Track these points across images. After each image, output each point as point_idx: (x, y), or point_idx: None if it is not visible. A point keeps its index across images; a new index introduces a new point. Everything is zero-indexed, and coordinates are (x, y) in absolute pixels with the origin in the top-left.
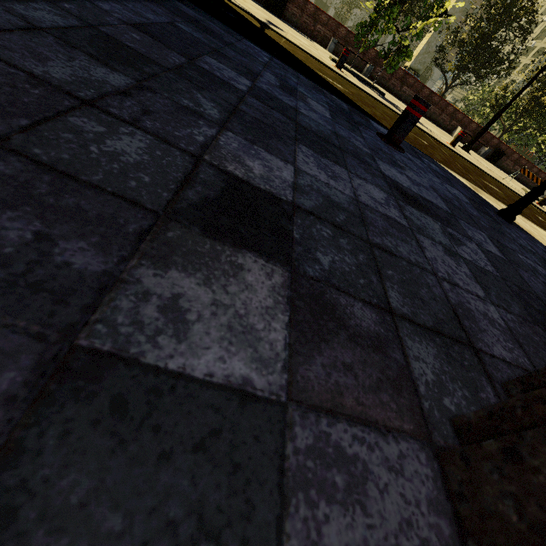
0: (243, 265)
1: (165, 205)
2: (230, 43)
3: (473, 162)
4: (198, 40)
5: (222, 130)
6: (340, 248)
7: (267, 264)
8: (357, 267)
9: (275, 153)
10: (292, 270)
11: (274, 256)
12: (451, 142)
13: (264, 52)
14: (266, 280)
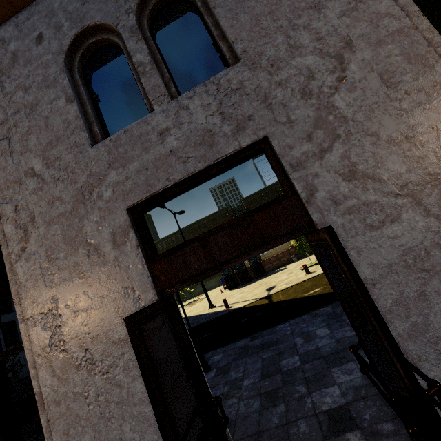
0: (348, 438)
1: (322, 437)
2: (277, 340)
3: None
4: (272, 356)
5: (311, 395)
6: (369, 406)
7: (353, 433)
8: (377, 409)
9: (328, 385)
10: (360, 429)
11: (353, 428)
12: None
13: (285, 324)
14: (356, 437)
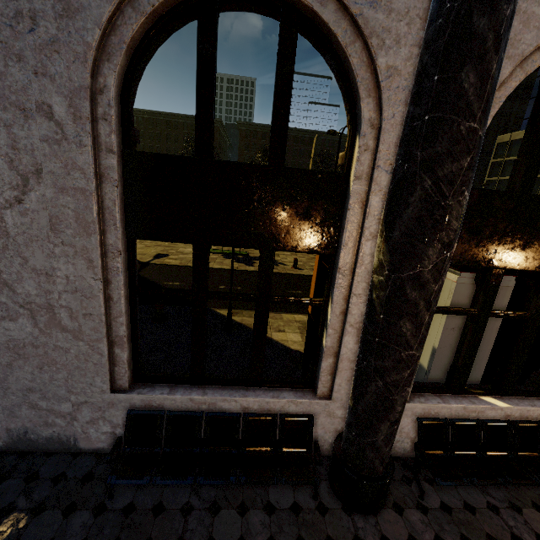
0: None
1: None
2: None
3: (309, 272)
4: None
5: None
6: None
7: None
8: None
9: None
10: None
11: None
12: (293, 266)
13: None
14: None
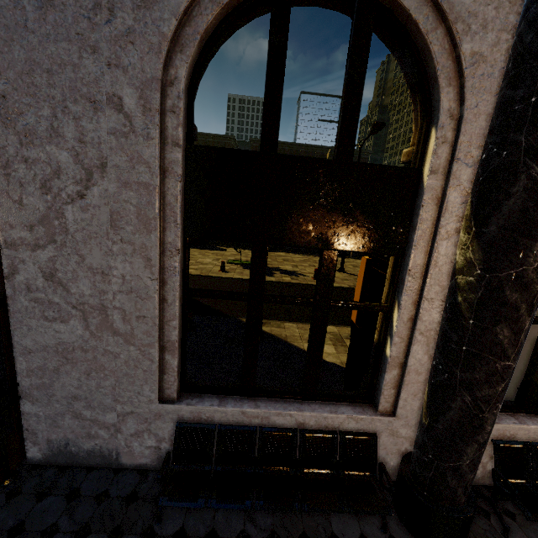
0: None
1: None
2: None
3: None
4: None
5: None
6: None
7: None
8: None
9: None
10: None
11: None
12: (313, 277)
13: None
14: None
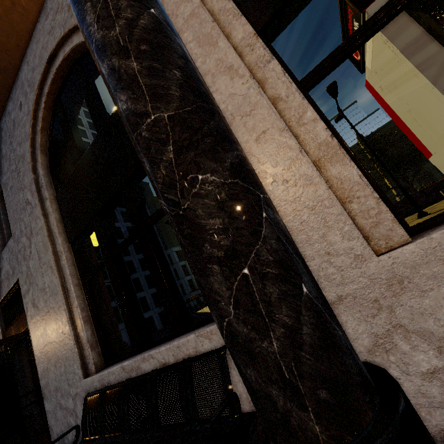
0: None
1: None
2: None
3: None
4: None
5: None
6: None
7: None
8: None
9: None
10: None
11: None
12: None
13: None
14: None
